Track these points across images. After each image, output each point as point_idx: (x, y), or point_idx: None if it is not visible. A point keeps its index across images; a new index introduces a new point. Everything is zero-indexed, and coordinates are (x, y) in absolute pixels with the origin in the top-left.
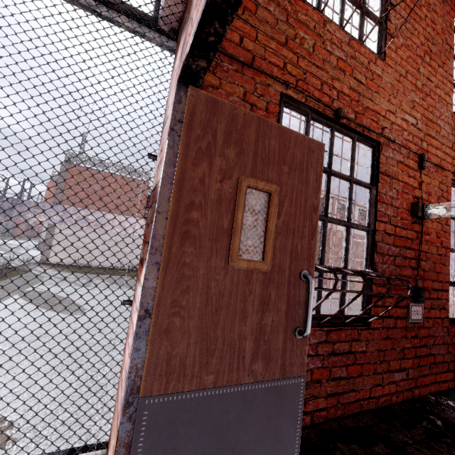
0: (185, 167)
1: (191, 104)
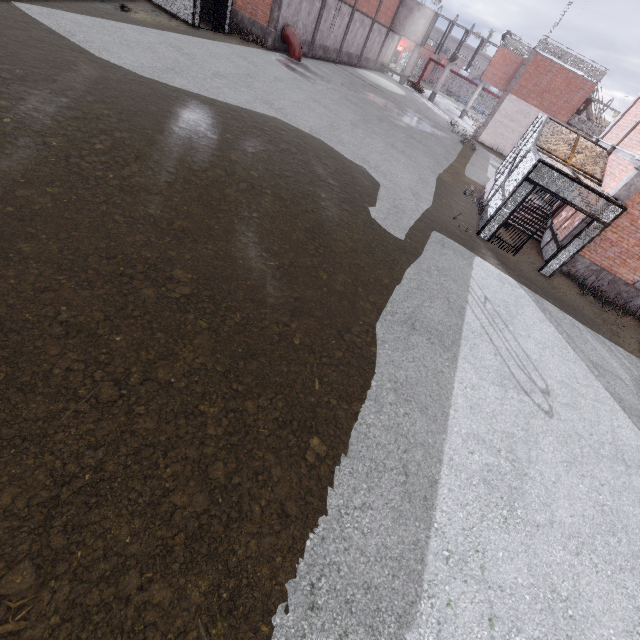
0: None
1: None
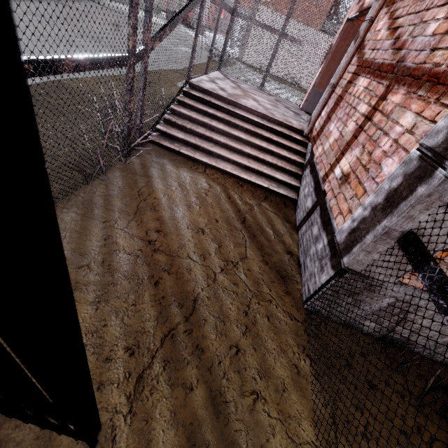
0: (339, 42)
1: (347, 26)
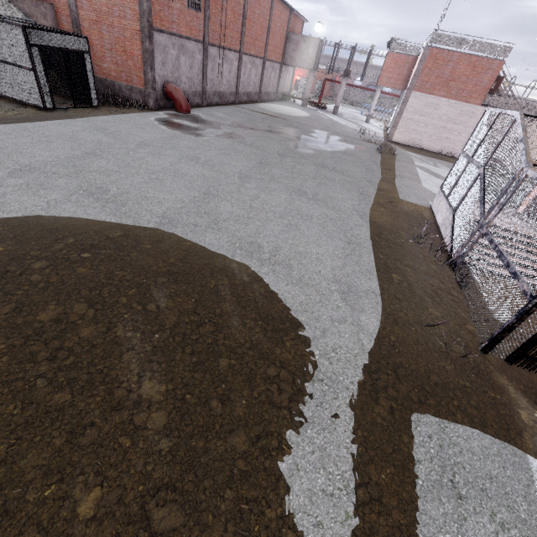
0: None
1: None
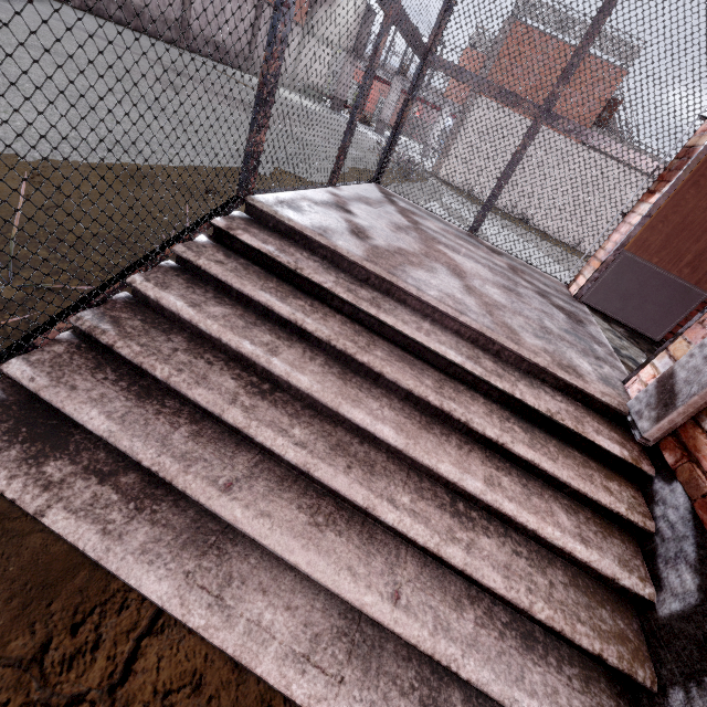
0: None
1: None
